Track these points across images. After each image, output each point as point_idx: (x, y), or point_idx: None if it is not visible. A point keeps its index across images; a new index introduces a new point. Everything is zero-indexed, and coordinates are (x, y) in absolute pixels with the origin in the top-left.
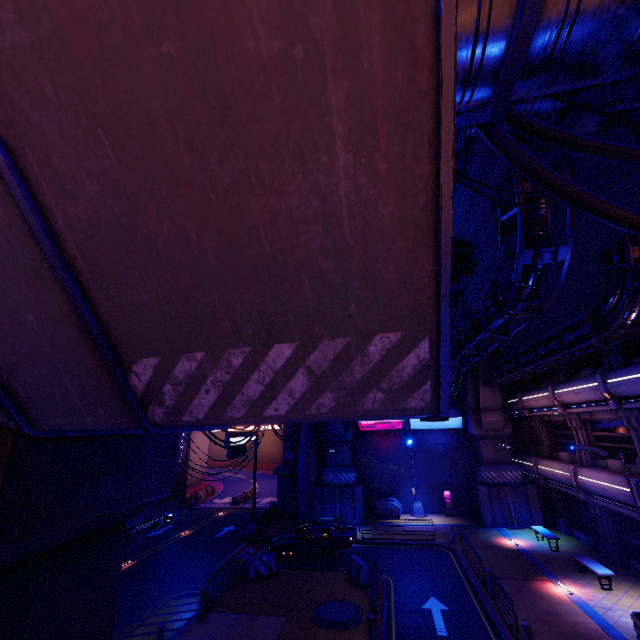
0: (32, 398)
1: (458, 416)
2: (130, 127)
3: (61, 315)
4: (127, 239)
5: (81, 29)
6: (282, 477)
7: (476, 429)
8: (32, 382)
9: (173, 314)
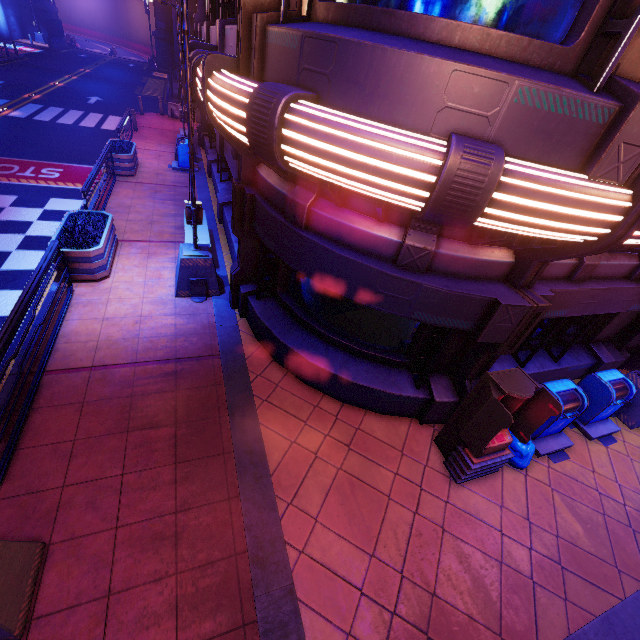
0: None
1: None
2: None
3: None
4: None
5: None
6: (159, 40)
7: None
8: None
9: None
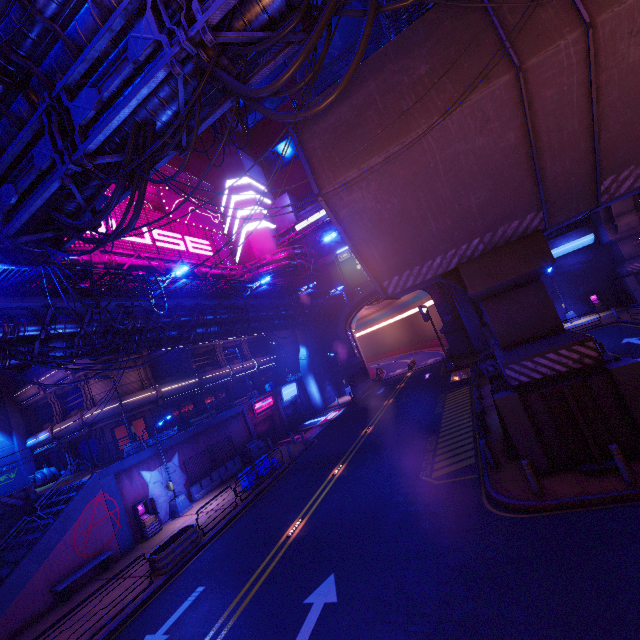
0: (555, 212)
1: (589, 233)
2: (639, 105)
3: (585, 173)
4: (622, 138)
5: (635, 87)
6: (448, 334)
7: (612, 236)
8: (559, 205)
9: (628, 156)
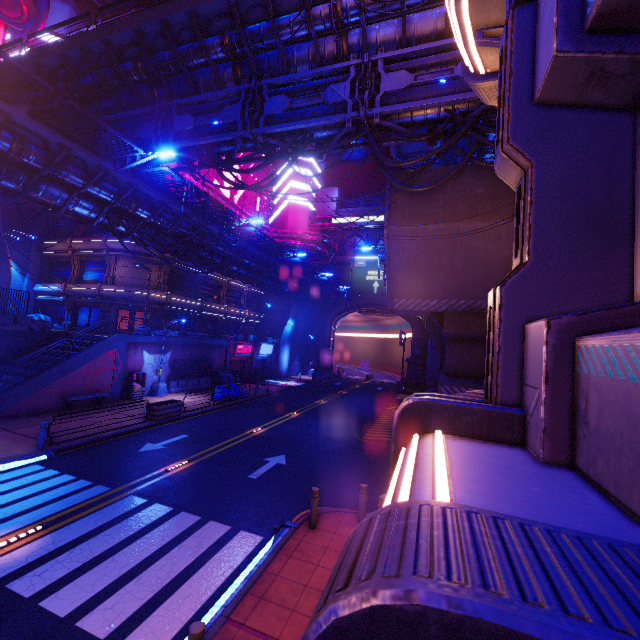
0: None
1: None
2: None
3: None
4: None
5: None
6: (411, 364)
7: None
8: None
9: None
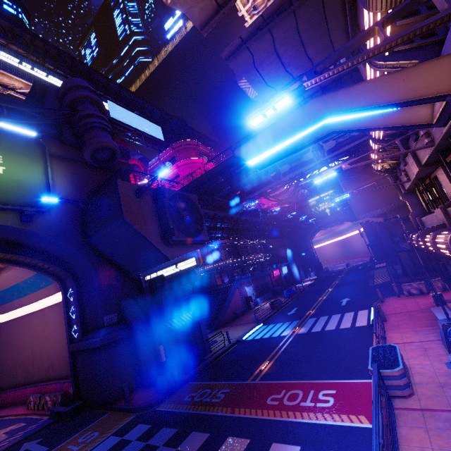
0: None
1: None
2: None
3: None
4: None
5: None
6: (372, 246)
7: None
8: None
9: None
